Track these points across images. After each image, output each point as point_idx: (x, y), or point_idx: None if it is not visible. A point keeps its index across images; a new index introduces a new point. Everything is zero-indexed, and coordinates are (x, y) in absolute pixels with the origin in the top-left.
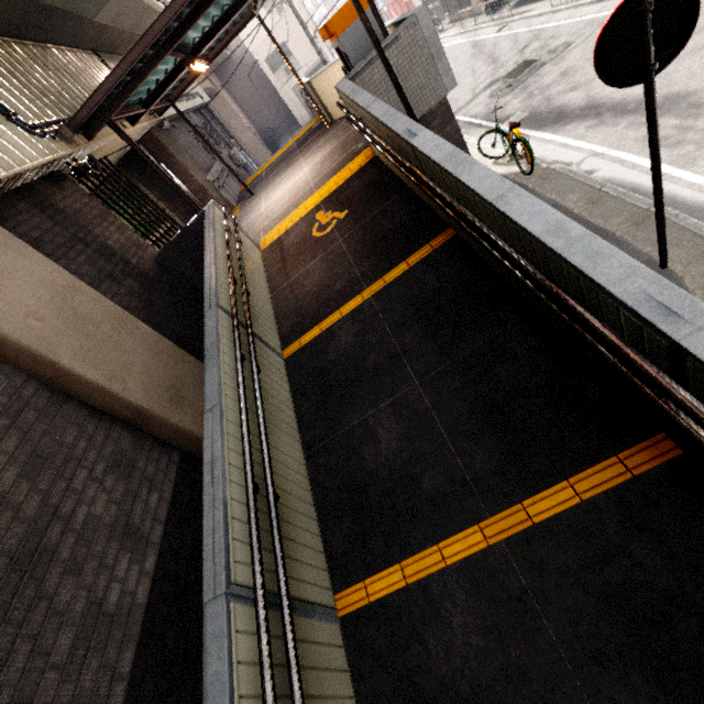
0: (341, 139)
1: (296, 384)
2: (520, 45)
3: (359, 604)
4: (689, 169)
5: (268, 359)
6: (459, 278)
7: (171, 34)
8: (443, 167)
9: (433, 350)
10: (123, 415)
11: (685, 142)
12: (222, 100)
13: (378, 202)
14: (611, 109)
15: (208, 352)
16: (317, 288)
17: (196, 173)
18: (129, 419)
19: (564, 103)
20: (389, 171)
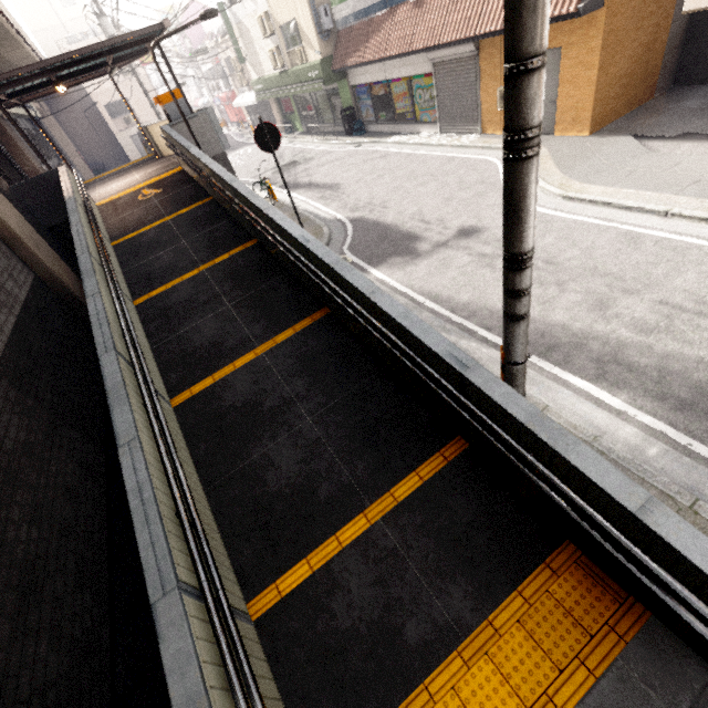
0: (166, 164)
1: (120, 253)
2: (295, 153)
3: (145, 300)
4: (326, 207)
5: (103, 238)
6: (210, 212)
7: (55, 67)
8: (197, 157)
9: (194, 232)
10: (4, 236)
11: (330, 199)
12: (51, 123)
13: (181, 187)
14: (315, 186)
15: (71, 211)
16: (138, 219)
17: (33, 160)
18: (7, 241)
19: (301, 181)
20: (190, 176)
